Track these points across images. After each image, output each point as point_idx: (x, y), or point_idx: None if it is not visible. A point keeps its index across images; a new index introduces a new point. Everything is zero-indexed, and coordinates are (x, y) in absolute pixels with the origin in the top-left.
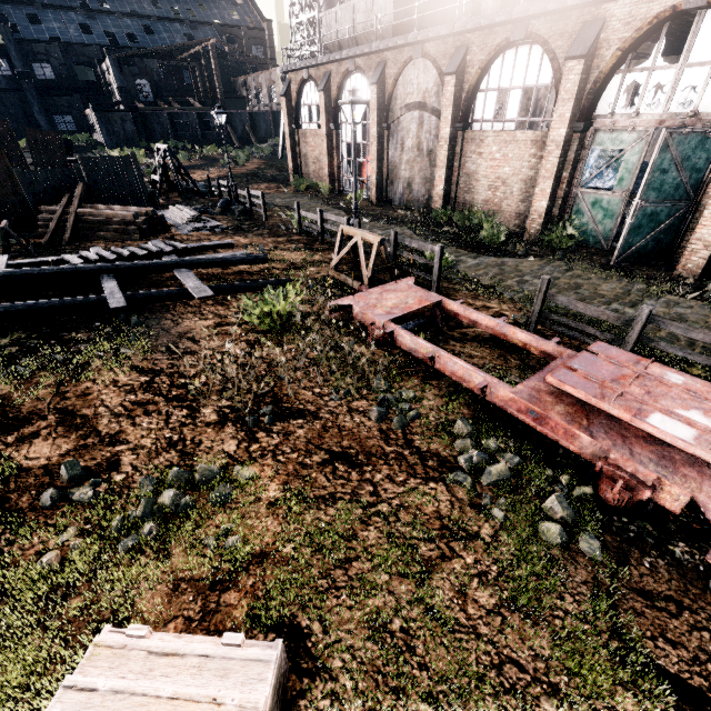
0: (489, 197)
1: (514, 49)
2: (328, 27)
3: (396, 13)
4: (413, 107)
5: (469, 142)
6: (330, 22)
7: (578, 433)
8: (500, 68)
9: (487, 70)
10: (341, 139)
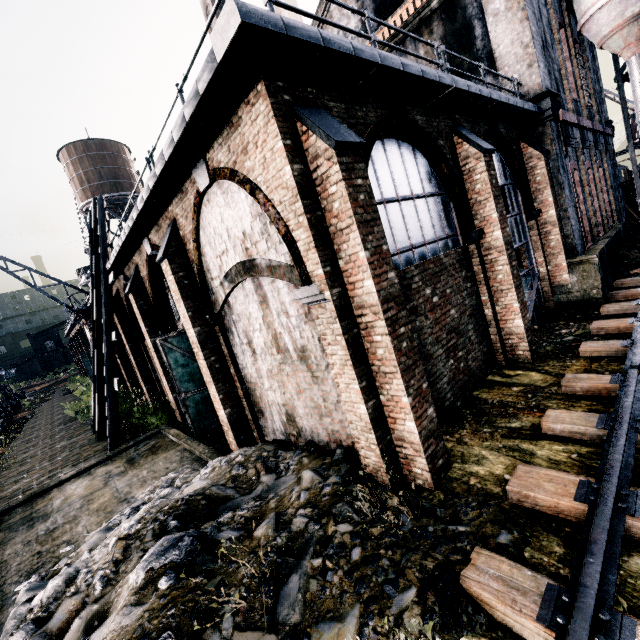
0: None
1: None
2: None
3: None
4: None
5: None
6: None
7: None
8: None
9: None
10: None
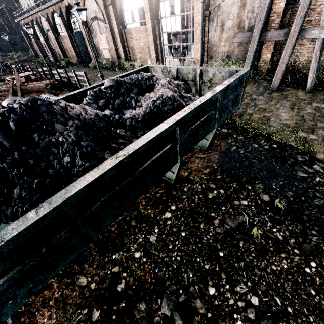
0: (71, 54)
1: (55, 13)
2: (23, 5)
3: (35, 1)
4: (48, 30)
5: (61, 39)
6: (23, 3)
7: (15, 82)
8: (56, 18)
9: (54, 19)
10: (42, 43)
